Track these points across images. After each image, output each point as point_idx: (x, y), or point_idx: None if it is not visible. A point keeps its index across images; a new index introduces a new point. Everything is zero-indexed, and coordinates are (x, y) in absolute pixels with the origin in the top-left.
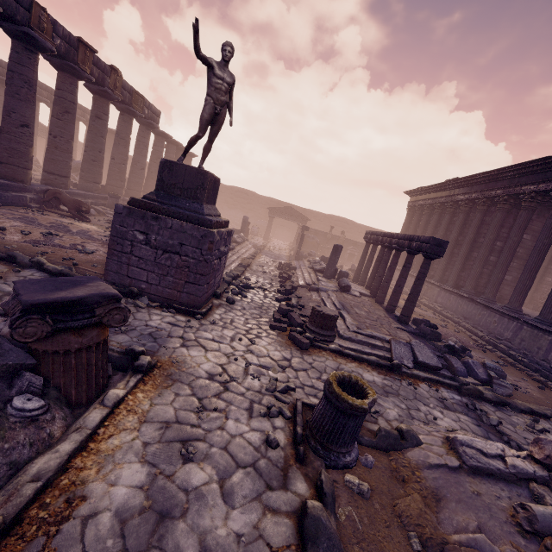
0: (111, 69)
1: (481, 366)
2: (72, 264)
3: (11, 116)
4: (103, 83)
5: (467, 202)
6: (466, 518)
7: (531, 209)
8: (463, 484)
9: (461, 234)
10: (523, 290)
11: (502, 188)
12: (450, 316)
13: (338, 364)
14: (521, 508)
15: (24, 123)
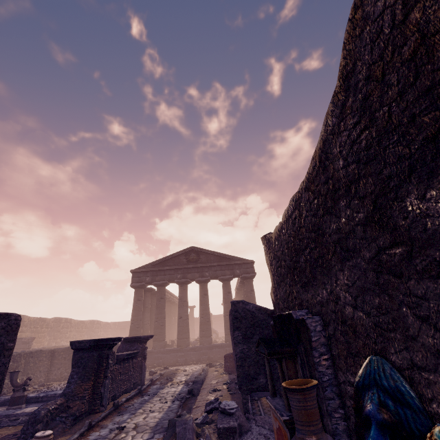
0: None
1: None
2: None
3: None
4: None
5: None
6: None
7: None
8: None
9: None
10: None
11: None
12: None
13: None
14: None
15: None
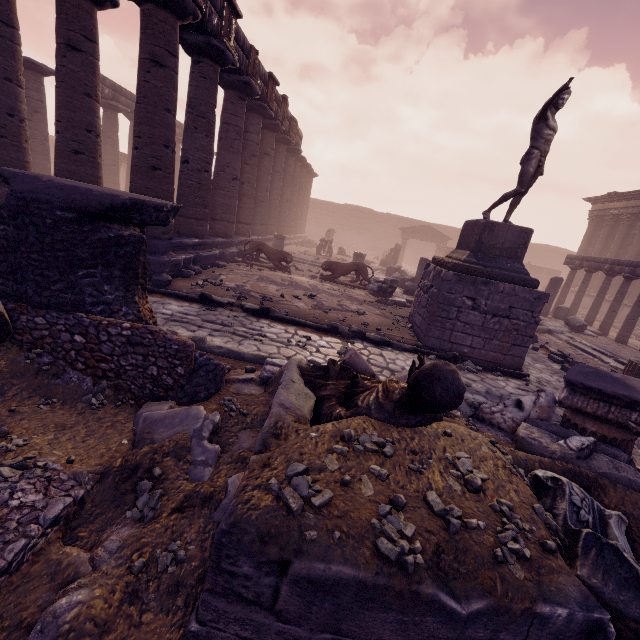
0: (282, 99)
1: None
2: (374, 330)
3: (225, 170)
4: (276, 116)
5: None
6: None
7: None
8: None
9: None
10: None
11: None
12: None
13: None
14: None
15: (235, 176)
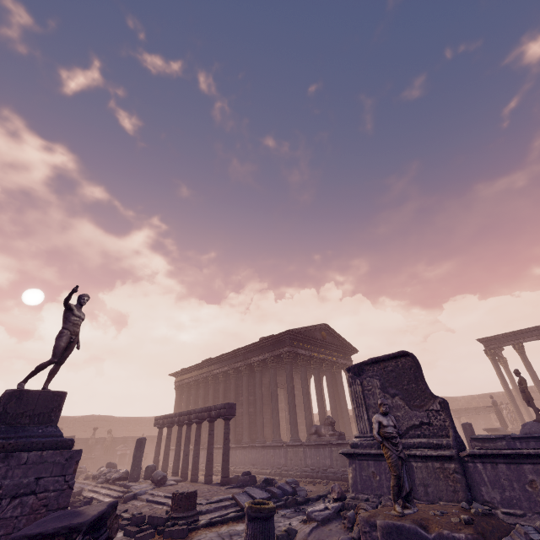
0: None
1: (286, 484)
2: None
3: None
4: None
5: (222, 373)
6: (334, 539)
7: (260, 371)
8: (324, 530)
9: (226, 398)
10: (277, 424)
11: (241, 361)
12: (243, 469)
13: (216, 532)
14: (344, 520)
15: None
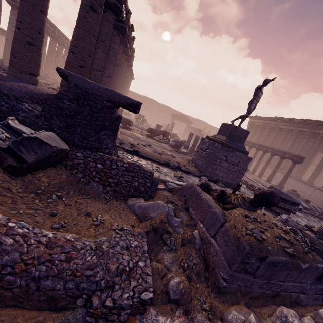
0: (132, 38)
1: (318, 207)
2: (182, 165)
3: (105, 71)
4: (128, 46)
5: (287, 130)
6: None
7: (322, 141)
8: None
9: (281, 144)
10: (316, 175)
11: (307, 128)
12: (278, 182)
13: None
14: None
15: (109, 75)
